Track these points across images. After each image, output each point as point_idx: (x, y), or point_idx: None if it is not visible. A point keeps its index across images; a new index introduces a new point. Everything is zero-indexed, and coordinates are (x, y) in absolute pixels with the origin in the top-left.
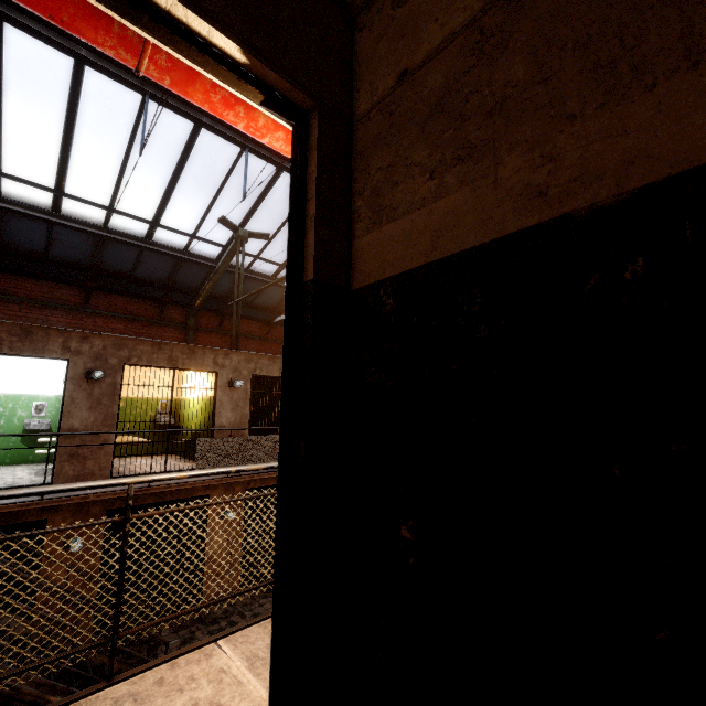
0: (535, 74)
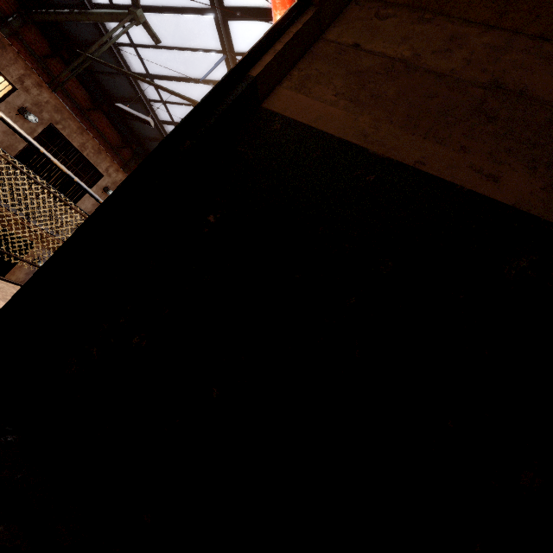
0: (394, 99)
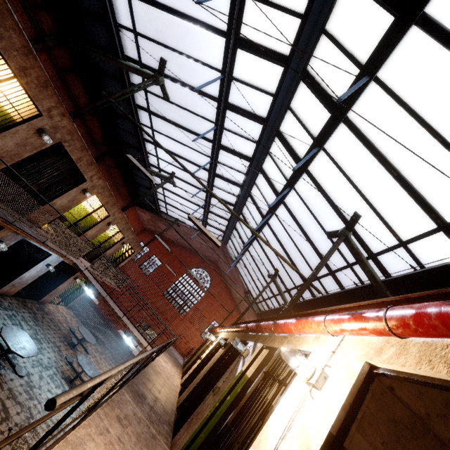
0: None
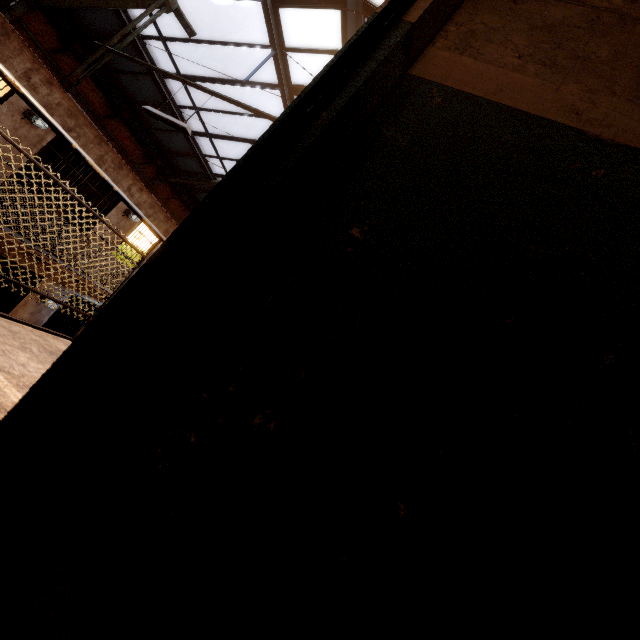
0: (611, 61)
